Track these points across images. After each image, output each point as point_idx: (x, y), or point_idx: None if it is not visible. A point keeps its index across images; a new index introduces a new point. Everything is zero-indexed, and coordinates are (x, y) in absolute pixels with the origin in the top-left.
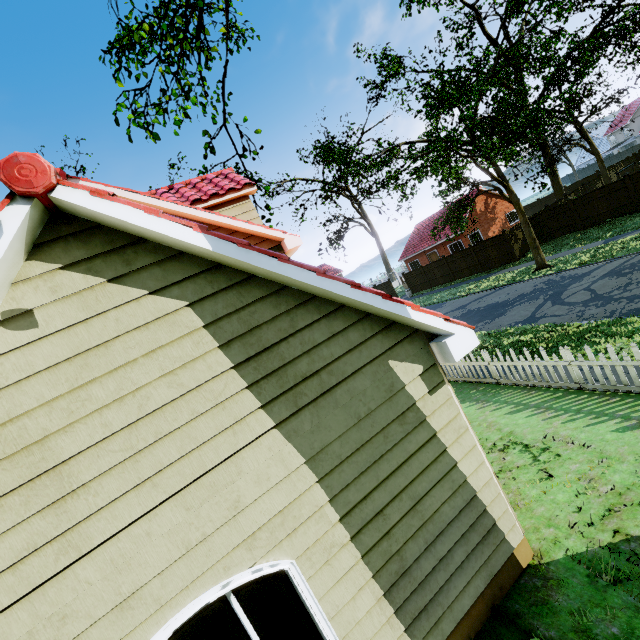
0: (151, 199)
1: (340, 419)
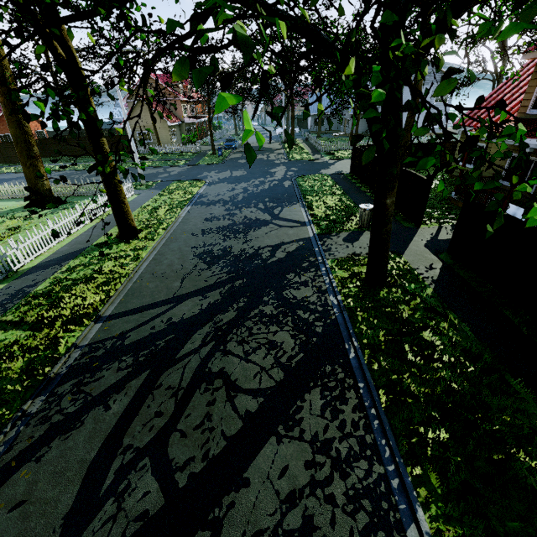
0: None
1: None
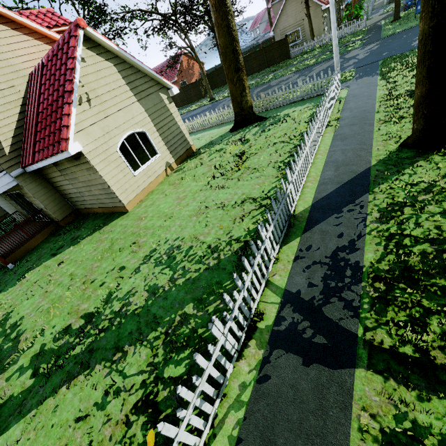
0: (29, 22)
1: (151, 103)
